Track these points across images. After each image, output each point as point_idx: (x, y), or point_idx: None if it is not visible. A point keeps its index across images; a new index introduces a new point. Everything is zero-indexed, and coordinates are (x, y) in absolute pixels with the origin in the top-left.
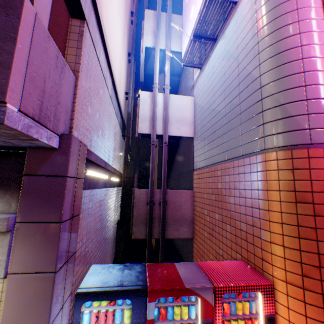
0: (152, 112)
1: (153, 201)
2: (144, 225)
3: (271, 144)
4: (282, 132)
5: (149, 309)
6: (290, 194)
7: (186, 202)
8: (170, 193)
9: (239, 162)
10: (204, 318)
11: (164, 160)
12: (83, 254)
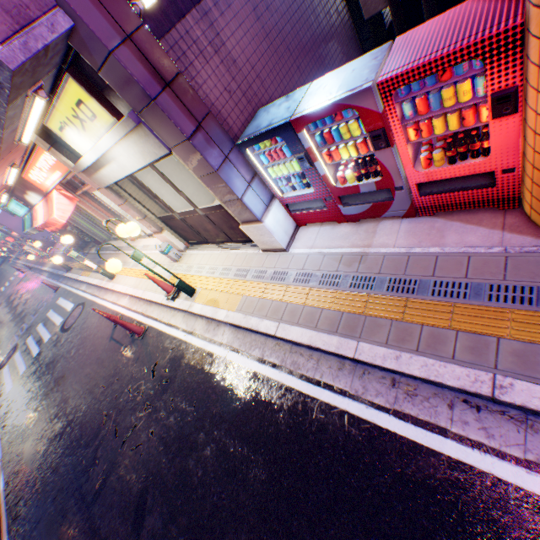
0: None
1: None
2: None
3: None
4: None
5: (301, 140)
6: None
7: None
8: None
9: None
10: (371, 132)
11: None
12: (244, 104)
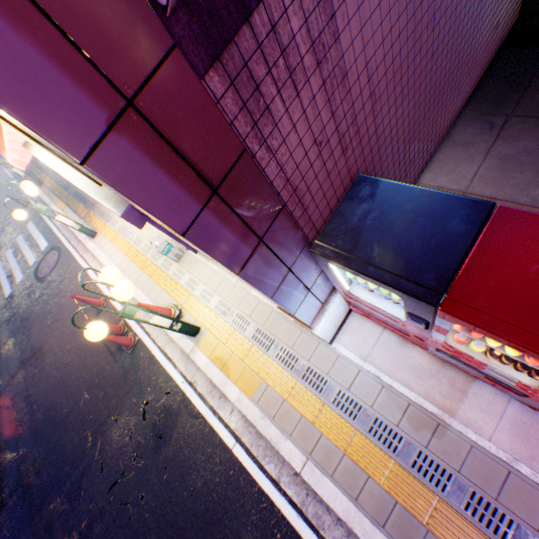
0: None
1: None
2: None
3: None
4: None
5: (437, 321)
6: None
7: None
8: None
9: None
10: None
11: None
12: (335, 157)
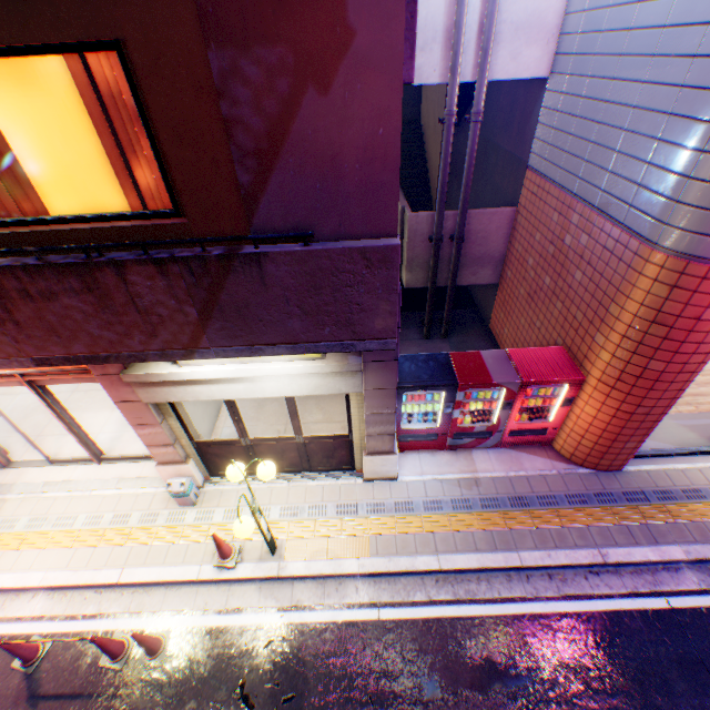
0: (451, 9)
1: (440, 240)
2: (422, 271)
3: (667, 243)
4: (693, 232)
5: (458, 395)
6: (651, 313)
7: (497, 231)
8: (471, 218)
9: (613, 232)
10: (505, 400)
11: (469, 160)
12: None
